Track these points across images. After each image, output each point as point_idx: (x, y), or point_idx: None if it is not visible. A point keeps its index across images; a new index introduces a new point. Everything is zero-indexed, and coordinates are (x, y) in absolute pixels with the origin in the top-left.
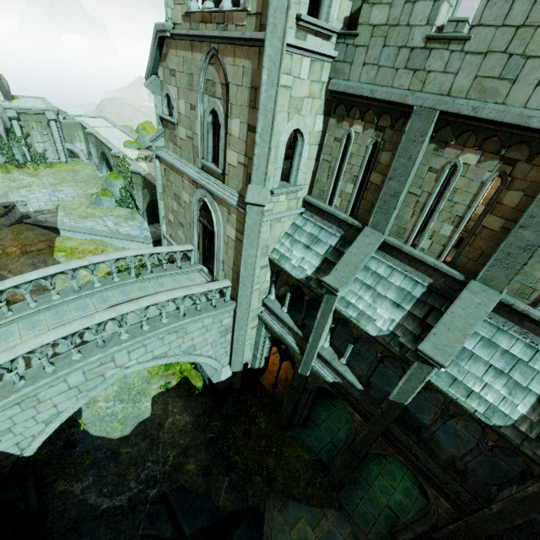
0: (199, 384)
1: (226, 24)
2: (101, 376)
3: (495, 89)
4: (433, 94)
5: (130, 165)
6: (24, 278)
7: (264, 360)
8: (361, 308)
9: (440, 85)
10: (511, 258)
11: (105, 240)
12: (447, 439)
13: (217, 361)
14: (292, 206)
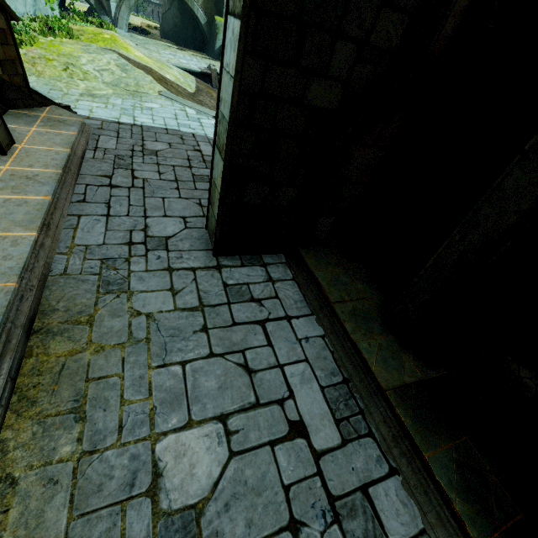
0: None
1: None
2: None
3: None
4: None
5: None
6: None
7: None
8: None
9: None
10: None
11: None
12: None
13: None
14: None
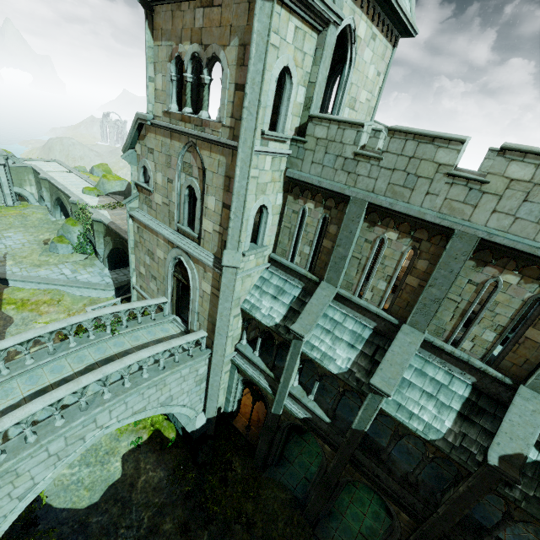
0: (172, 435)
1: (204, 127)
2: (81, 440)
3: (402, 193)
4: (362, 190)
5: (91, 213)
6: (0, 345)
7: (237, 403)
8: (323, 350)
9: (367, 185)
10: (427, 308)
11: (61, 288)
12: (402, 457)
13: (192, 409)
14: (260, 262)
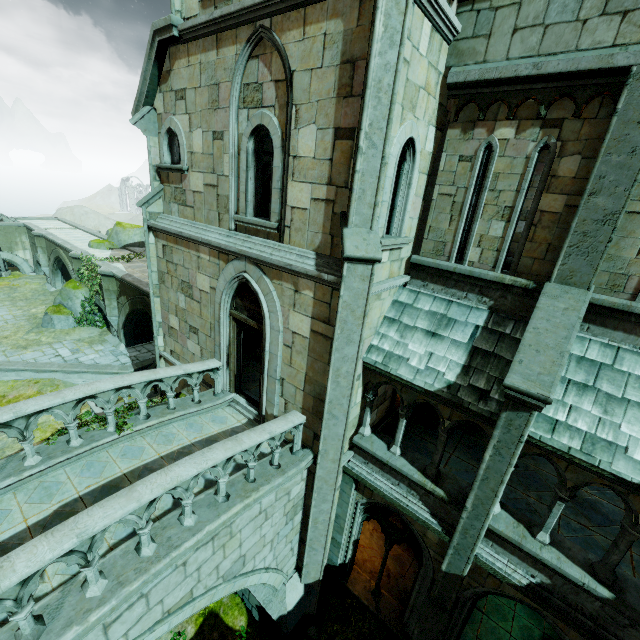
0: (240, 622)
1: None
2: None
3: None
4: None
5: (99, 267)
6: None
7: (352, 547)
8: (584, 428)
9: None
10: None
11: (55, 377)
12: None
13: (278, 572)
14: (394, 272)
